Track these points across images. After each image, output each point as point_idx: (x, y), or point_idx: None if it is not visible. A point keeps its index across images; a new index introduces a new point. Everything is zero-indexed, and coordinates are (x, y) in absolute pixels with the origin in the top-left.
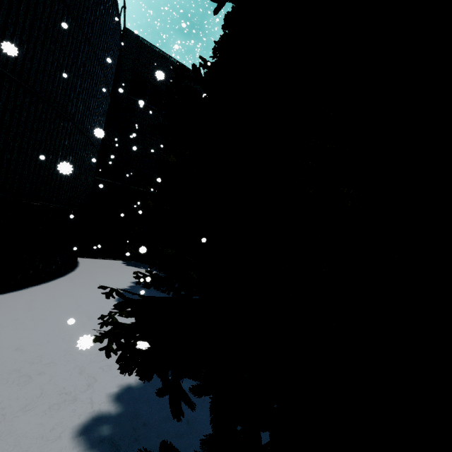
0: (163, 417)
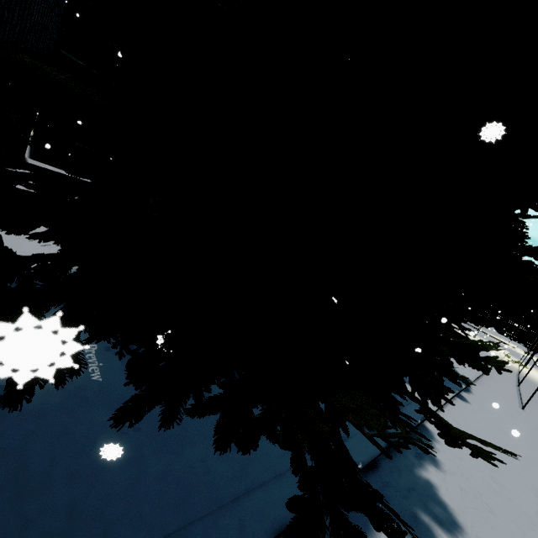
0: None
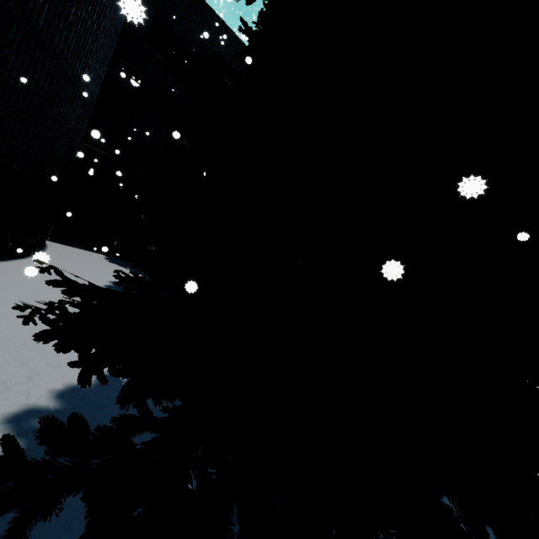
0: (108, 420)
